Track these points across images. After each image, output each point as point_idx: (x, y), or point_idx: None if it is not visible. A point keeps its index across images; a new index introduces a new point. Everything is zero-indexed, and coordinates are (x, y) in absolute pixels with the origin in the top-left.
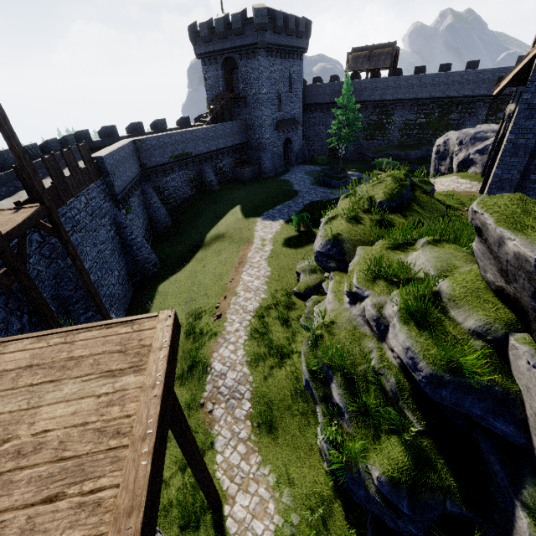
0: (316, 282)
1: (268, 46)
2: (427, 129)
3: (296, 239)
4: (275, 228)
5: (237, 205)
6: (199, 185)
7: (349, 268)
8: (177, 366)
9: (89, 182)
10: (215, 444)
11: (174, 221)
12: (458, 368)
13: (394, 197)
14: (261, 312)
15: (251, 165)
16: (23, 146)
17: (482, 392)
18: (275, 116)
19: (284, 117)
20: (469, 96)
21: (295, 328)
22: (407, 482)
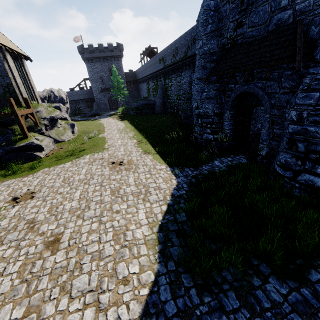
0: None
1: (87, 59)
2: (156, 91)
3: None
4: None
5: None
6: None
7: None
8: None
9: None
10: None
11: None
12: None
13: None
14: None
15: (90, 107)
16: None
17: None
18: (99, 87)
19: (107, 87)
20: (157, 71)
21: None
22: None
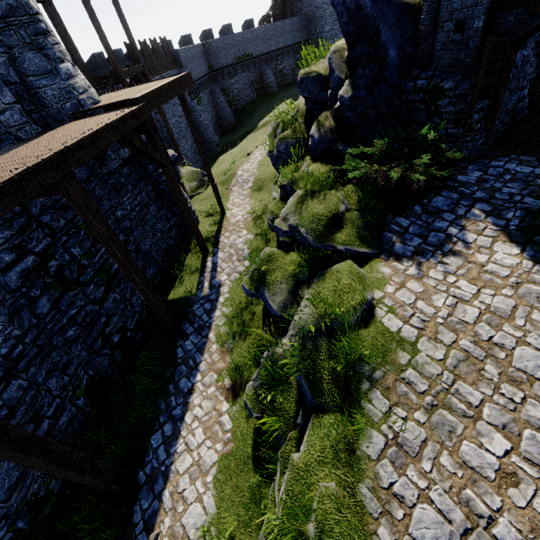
0: None
1: None
2: None
3: None
4: None
5: (288, 99)
6: (260, 88)
7: None
8: (219, 181)
9: (168, 69)
10: (230, 198)
11: (237, 120)
12: (311, 72)
13: None
14: None
15: None
16: None
17: (318, 80)
18: None
19: None
20: None
21: None
22: (285, 138)
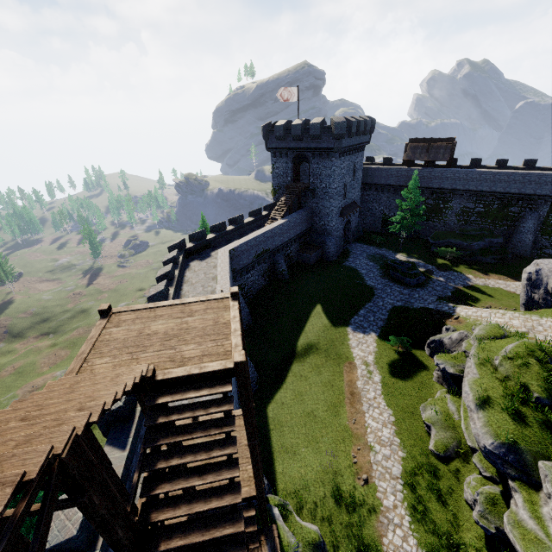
0: (453, 443)
1: (342, 150)
2: (486, 217)
3: (401, 366)
4: (372, 345)
5: (317, 304)
6: (271, 274)
7: (551, 501)
8: (342, 545)
9: None
10: None
11: (254, 317)
12: None
13: (551, 394)
14: (409, 480)
15: (316, 249)
16: (161, 290)
17: None
18: (340, 205)
19: (346, 203)
20: (530, 194)
21: (452, 507)
22: None
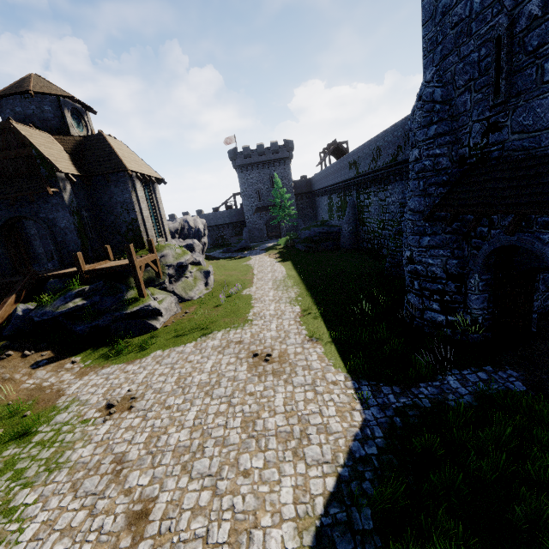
0: None
1: (240, 167)
2: (342, 211)
3: None
4: None
5: None
6: None
7: None
8: None
9: None
10: None
11: None
12: None
13: None
14: None
15: (238, 235)
16: None
17: None
18: (254, 205)
19: (266, 204)
20: (344, 181)
21: None
22: None
